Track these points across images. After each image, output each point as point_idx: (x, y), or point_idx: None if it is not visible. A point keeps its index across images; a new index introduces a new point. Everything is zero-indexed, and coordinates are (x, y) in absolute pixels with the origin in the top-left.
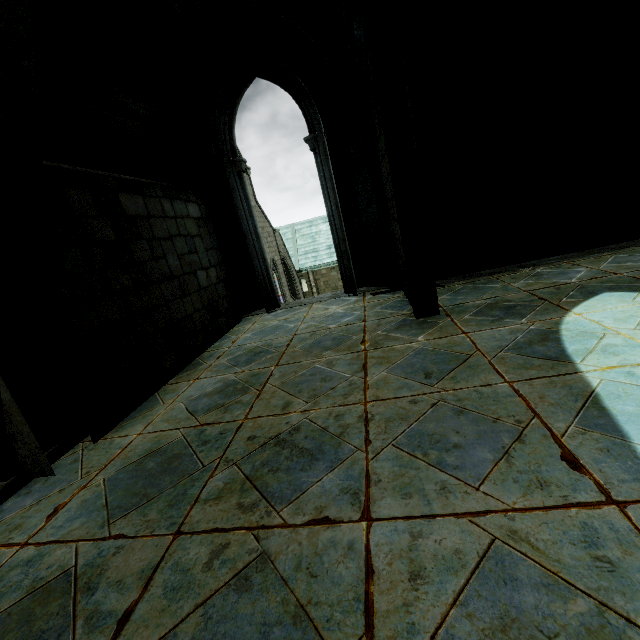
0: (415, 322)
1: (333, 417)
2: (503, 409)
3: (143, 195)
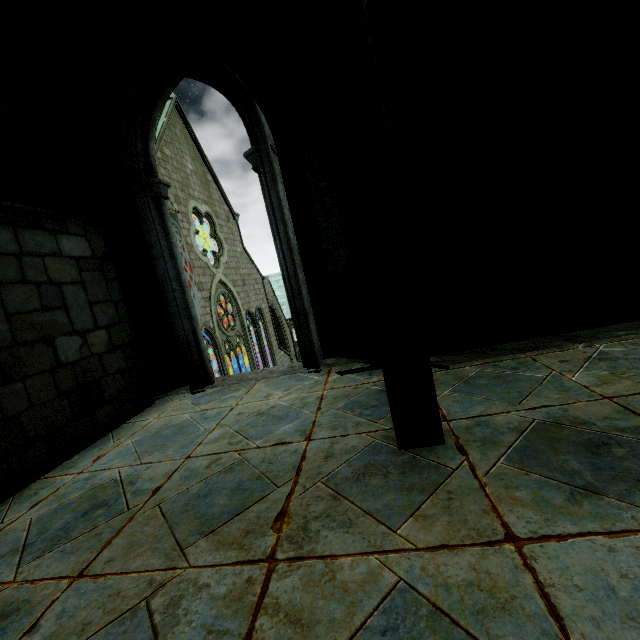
0: (396, 461)
1: None
2: None
3: None
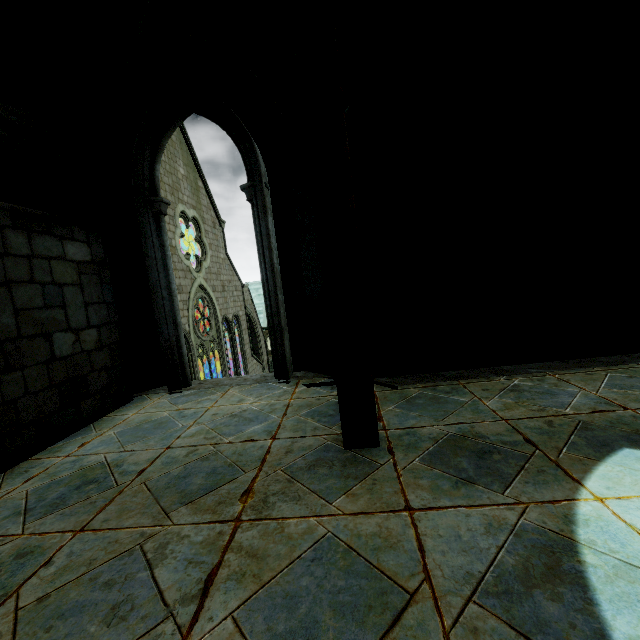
0: (340, 457)
1: None
2: None
3: None
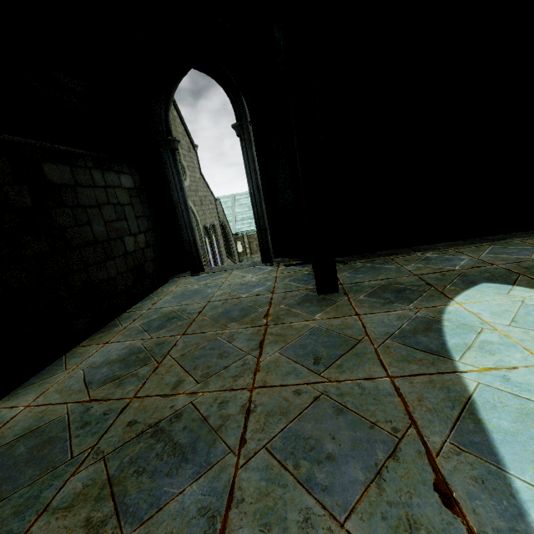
0: (316, 298)
1: (217, 404)
2: (382, 411)
3: (71, 165)
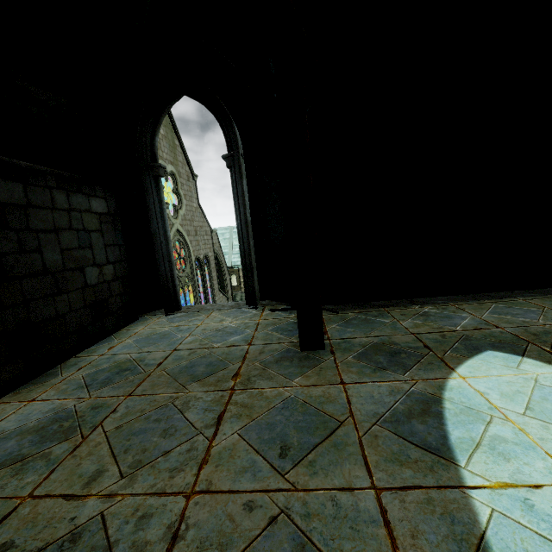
0: (298, 356)
1: (136, 519)
2: None
3: (25, 183)
